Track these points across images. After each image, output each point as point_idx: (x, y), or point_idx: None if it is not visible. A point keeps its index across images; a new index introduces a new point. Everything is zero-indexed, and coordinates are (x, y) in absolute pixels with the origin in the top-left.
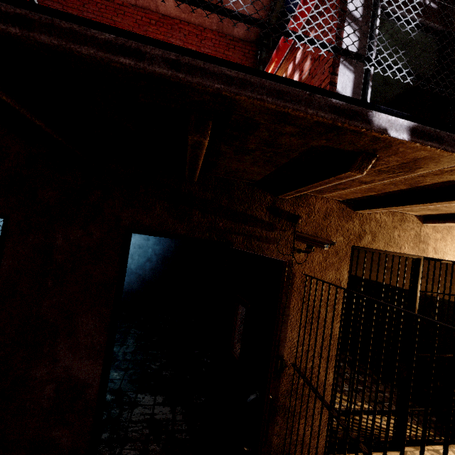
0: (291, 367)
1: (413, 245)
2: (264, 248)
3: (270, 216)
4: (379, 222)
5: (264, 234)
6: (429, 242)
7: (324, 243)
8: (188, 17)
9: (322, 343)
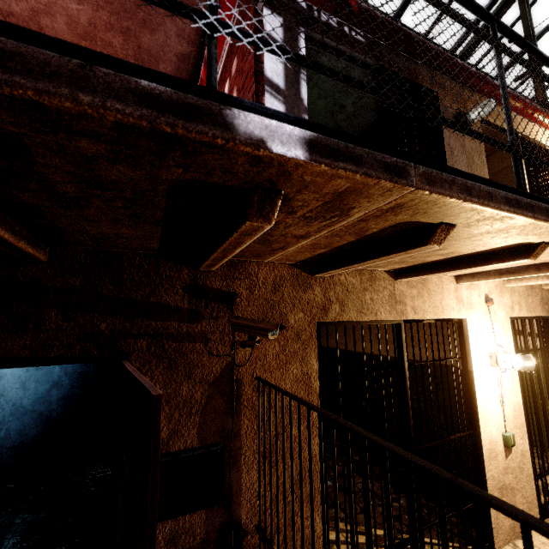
0: (255, 533)
1: (389, 308)
2: (186, 351)
3: (191, 300)
4: (345, 285)
5: (183, 329)
6: (406, 300)
7: (268, 330)
8: (91, 45)
9: (284, 491)
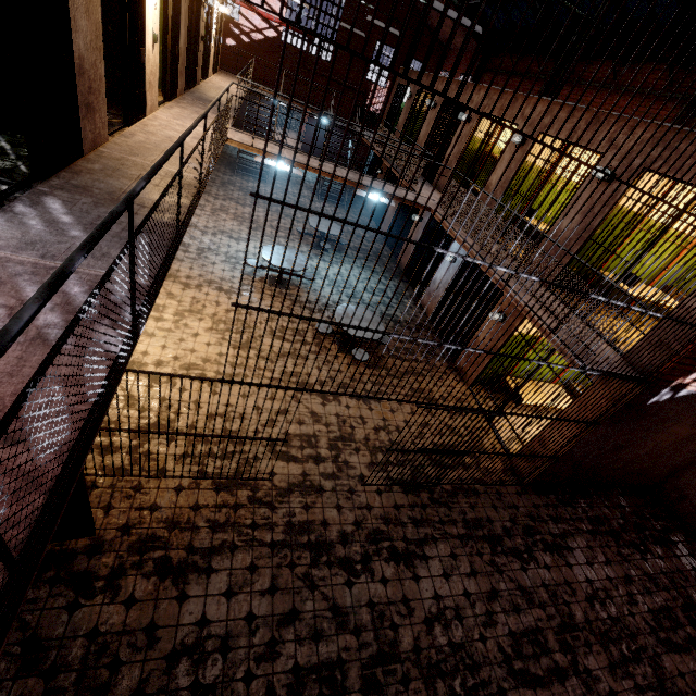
0: None
1: None
2: None
3: None
4: None
5: None
6: None
7: None
8: None
9: None
